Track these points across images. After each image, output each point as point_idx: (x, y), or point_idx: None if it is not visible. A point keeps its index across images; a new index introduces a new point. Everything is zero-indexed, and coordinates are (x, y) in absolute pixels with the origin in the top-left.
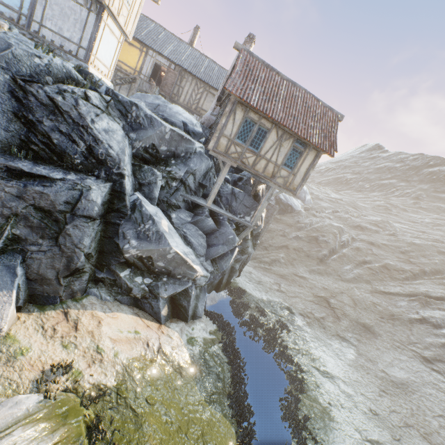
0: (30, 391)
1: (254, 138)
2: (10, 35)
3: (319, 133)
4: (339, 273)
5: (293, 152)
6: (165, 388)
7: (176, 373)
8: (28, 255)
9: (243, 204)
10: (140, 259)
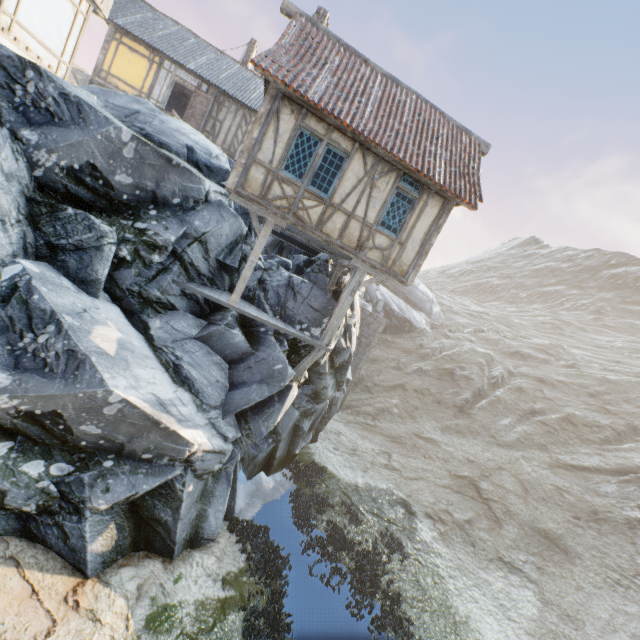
0: None
1: (318, 169)
2: None
3: (446, 165)
4: (493, 432)
5: (397, 200)
6: None
7: None
8: None
9: (308, 303)
10: (31, 419)
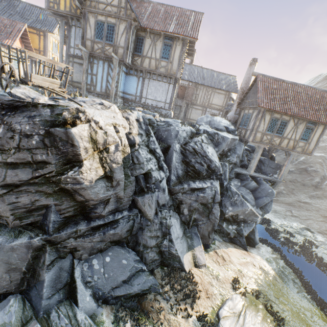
0: (233, 292)
1: (278, 128)
2: (173, 125)
3: (323, 112)
4: None
5: (306, 130)
6: (275, 289)
7: (274, 280)
8: (198, 226)
9: (269, 166)
10: (231, 216)
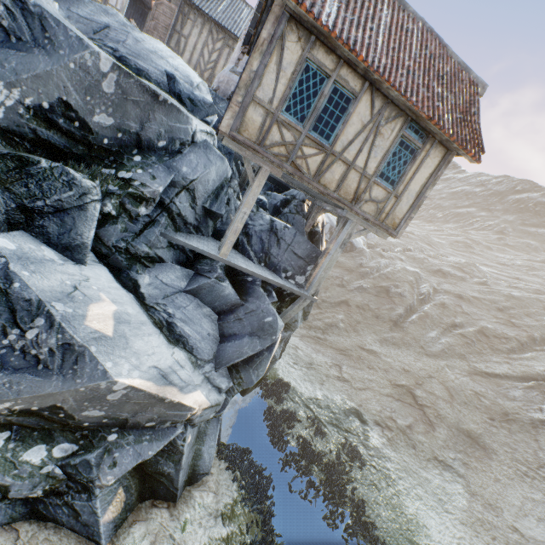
0: None
1: (322, 111)
2: None
3: (453, 110)
4: (422, 343)
5: (399, 149)
6: None
7: None
8: None
9: (292, 250)
10: (27, 412)
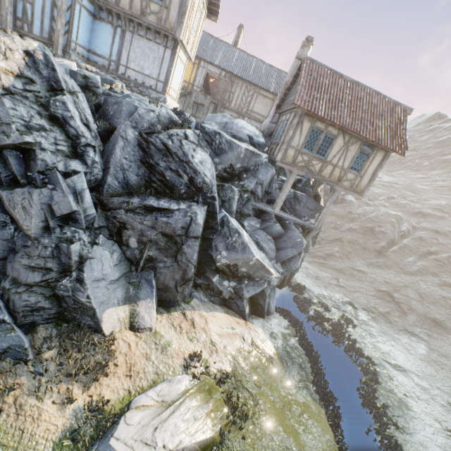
0: (181, 372)
1: (320, 145)
2: (133, 98)
3: (387, 132)
4: (401, 266)
5: (359, 155)
6: (264, 374)
7: (269, 363)
8: (157, 270)
9: (307, 207)
10: (227, 266)
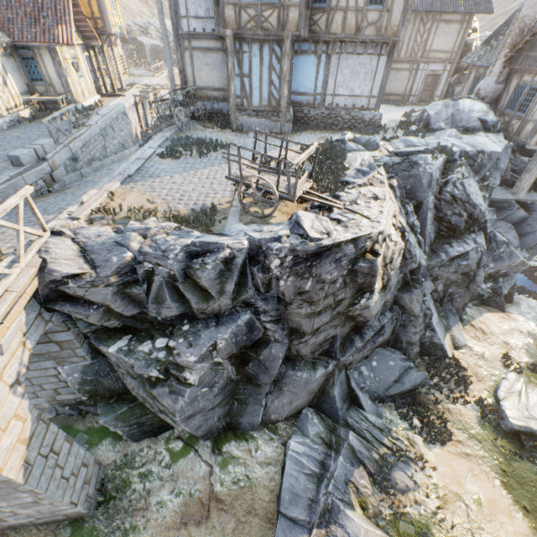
0: (504, 371)
1: None
2: (421, 164)
3: None
4: None
5: None
6: None
7: None
8: (453, 301)
9: None
10: (488, 273)
